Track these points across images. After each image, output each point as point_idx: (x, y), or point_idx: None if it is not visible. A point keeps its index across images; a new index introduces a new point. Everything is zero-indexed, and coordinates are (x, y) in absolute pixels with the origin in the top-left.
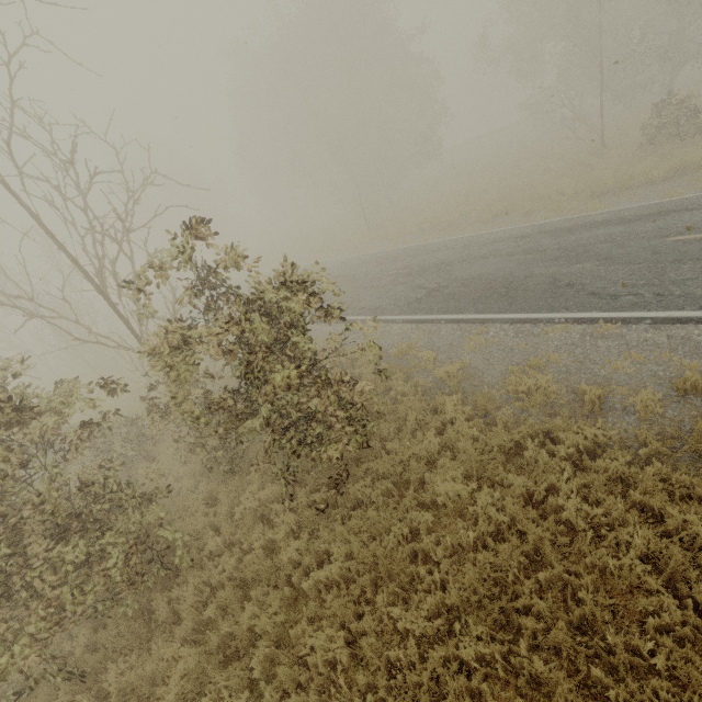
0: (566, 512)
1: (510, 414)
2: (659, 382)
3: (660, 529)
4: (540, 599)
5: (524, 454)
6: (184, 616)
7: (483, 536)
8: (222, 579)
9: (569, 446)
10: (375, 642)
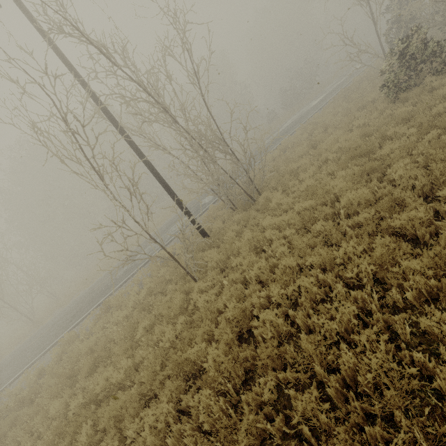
0: None
1: None
2: None
3: None
4: None
5: None
6: None
7: None
8: None
9: None
10: None
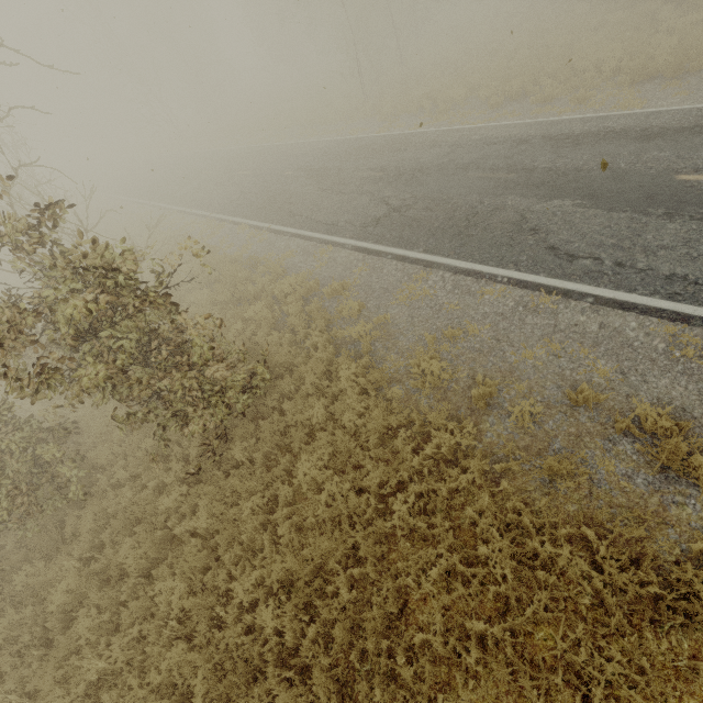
0: (391, 522)
1: (405, 390)
2: (560, 383)
3: (466, 555)
4: (352, 586)
5: (395, 442)
6: (81, 539)
7: (329, 518)
8: (113, 513)
9: (438, 443)
10: (202, 601)
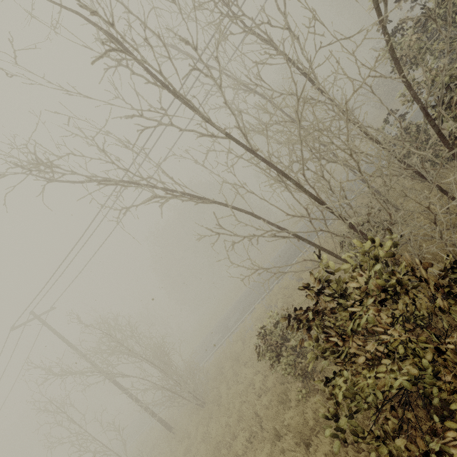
0: None
1: None
2: None
3: None
4: None
5: None
6: None
7: None
8: None
9: None
10: None
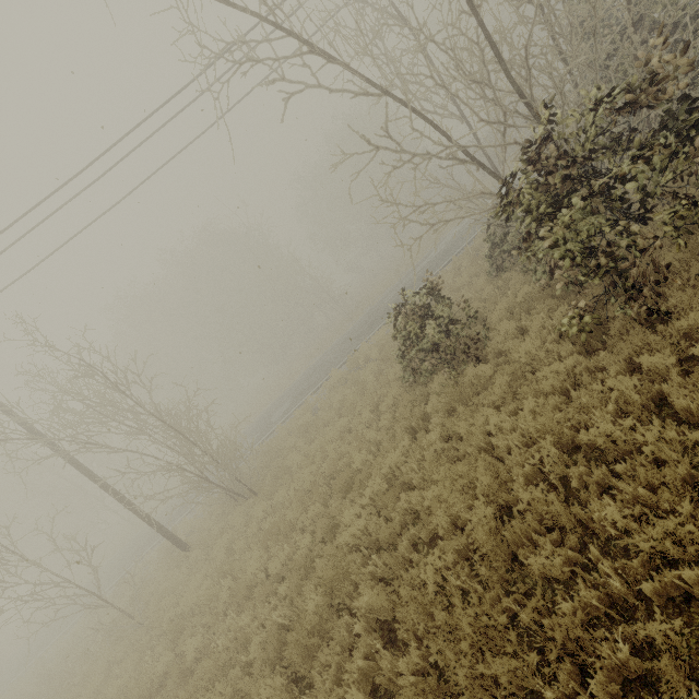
0: None
1: None
2: None
3: None
4: None
5: None
6: None
7: None
8: None
9: None
10: None
